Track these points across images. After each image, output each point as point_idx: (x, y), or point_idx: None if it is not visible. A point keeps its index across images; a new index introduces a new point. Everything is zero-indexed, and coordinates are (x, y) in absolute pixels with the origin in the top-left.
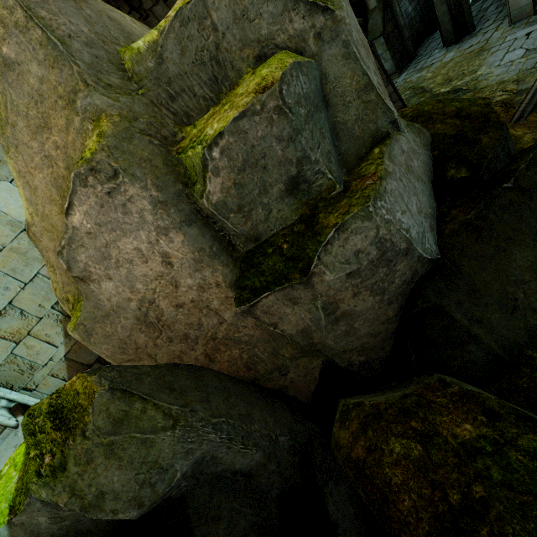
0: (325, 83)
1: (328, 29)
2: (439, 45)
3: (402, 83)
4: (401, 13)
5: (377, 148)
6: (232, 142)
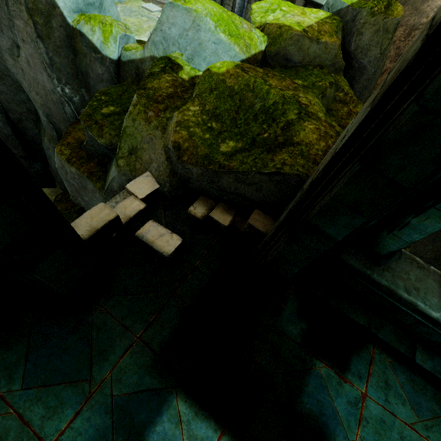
0: None
1: None
2: None
3: None
4: None
5: None
6: None
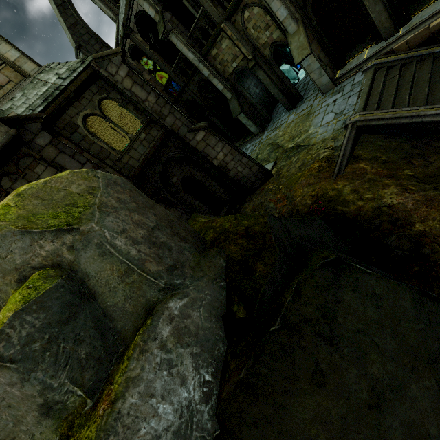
0: (88, 279)
1: (79, 241)
2: (284, 110)
3: (265, 140)
4: (251, 96)
5: (138, 332)
6: None
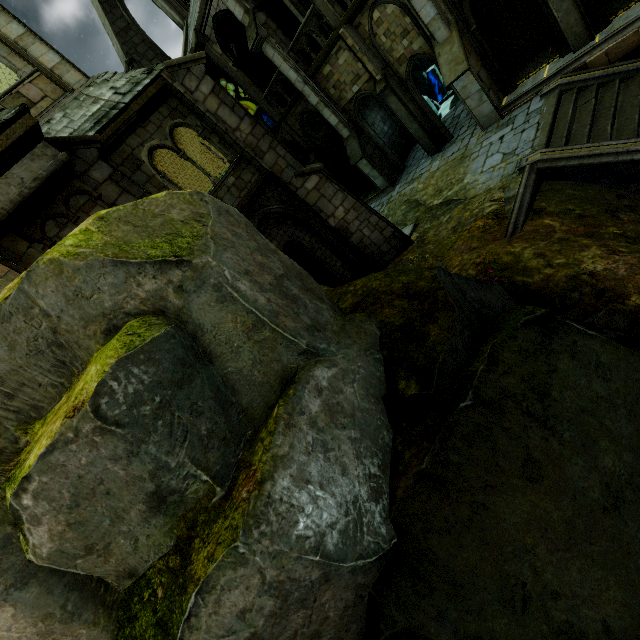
0: (201, 334)
1: (190, 279)
2: (424, 155)
3: (397, 196)
4: (377, 135)
5: (277, 404)
6: (48, 480)
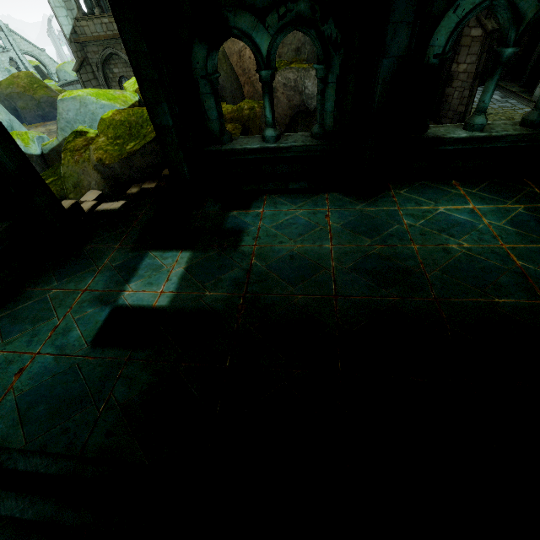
0: None
1: None
2: None
3: (520, 112)
4: None
5: None
6: None
